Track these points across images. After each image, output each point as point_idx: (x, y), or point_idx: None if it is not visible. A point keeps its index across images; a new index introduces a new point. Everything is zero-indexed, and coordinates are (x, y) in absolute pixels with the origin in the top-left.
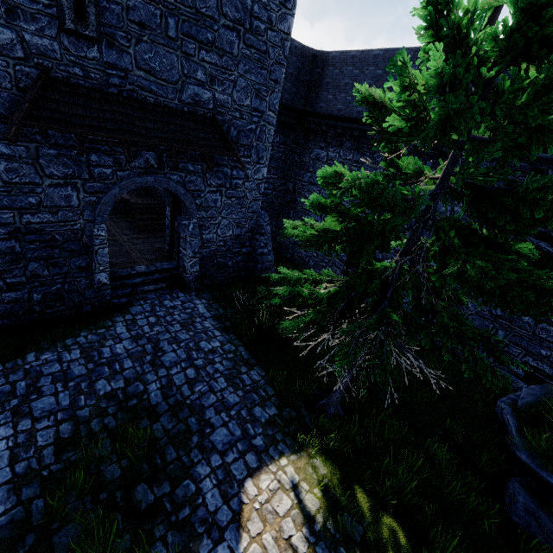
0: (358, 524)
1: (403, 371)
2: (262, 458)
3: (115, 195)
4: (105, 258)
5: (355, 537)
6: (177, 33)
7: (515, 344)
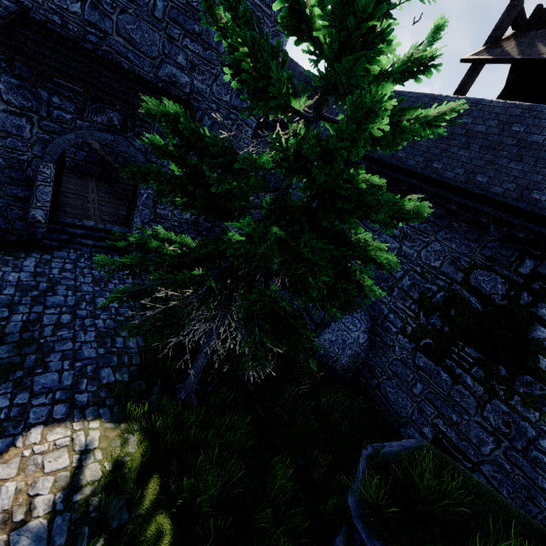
0: (126, 512)
1: (300, 394)
2: (73, 413)
3: (69, 140)
4: (45, 196)
5: (112, 523)
6: (164, 16)
7: (430, 401)
